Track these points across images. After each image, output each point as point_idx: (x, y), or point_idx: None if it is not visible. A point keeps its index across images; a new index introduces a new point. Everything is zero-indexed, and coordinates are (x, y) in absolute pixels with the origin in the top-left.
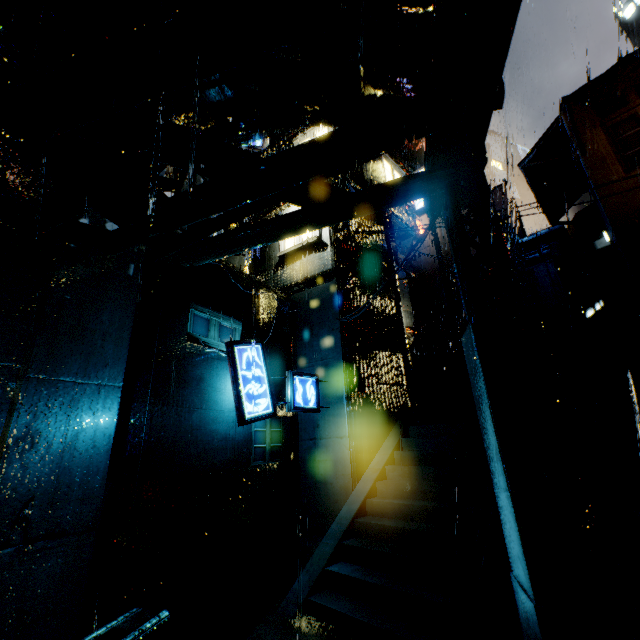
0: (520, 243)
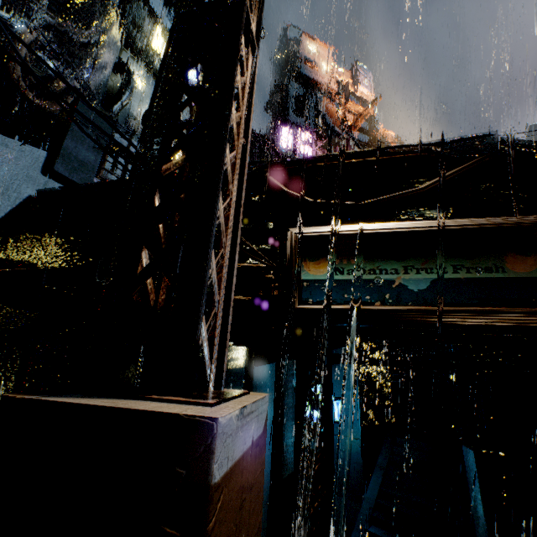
0: None
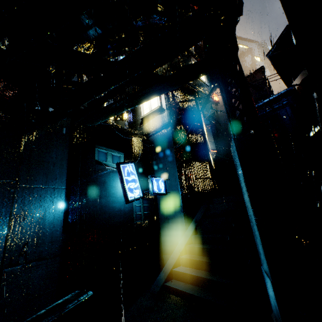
0: (270, 99)
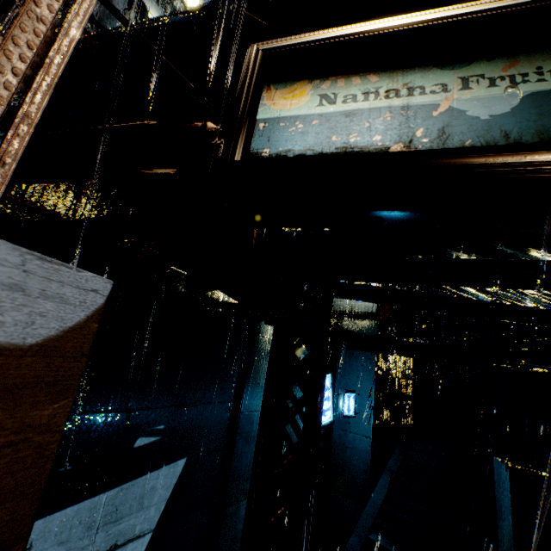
0: None
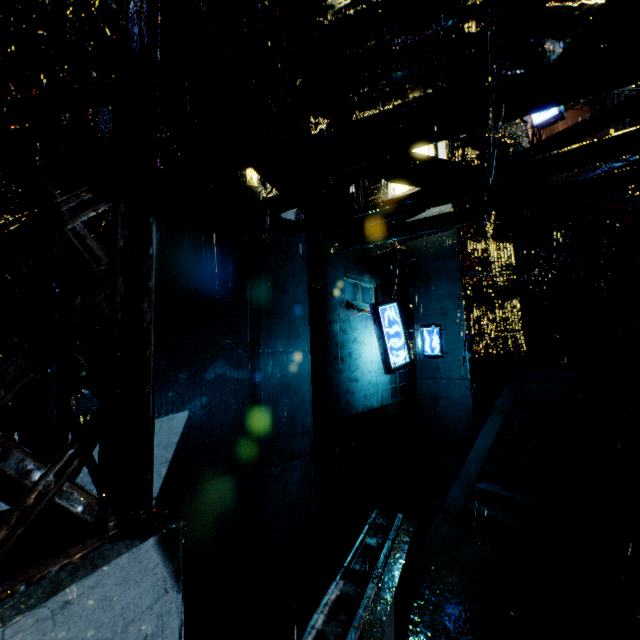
0: None
